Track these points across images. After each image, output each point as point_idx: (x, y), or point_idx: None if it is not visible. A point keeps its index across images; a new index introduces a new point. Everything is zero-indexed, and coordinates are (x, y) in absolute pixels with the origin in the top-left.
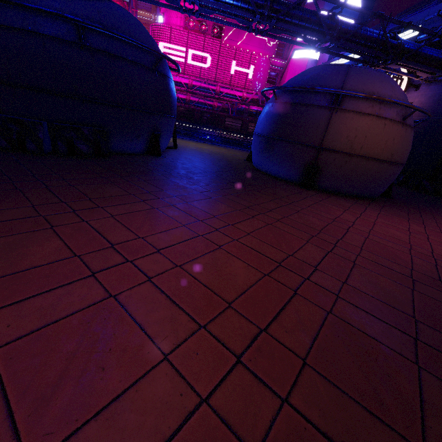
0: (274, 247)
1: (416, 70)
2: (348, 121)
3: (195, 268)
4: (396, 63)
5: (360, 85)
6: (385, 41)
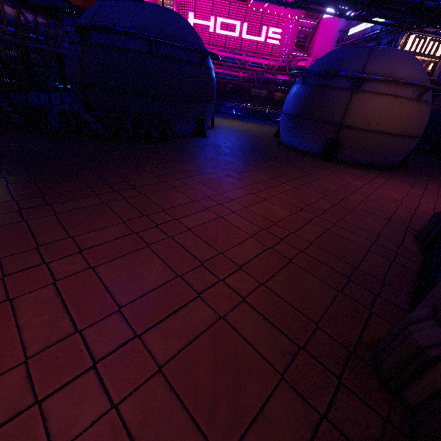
0: (298, 201)
1: None
2: (366, 101)
3: (254, 208)
4: (433, 26)
5: (380, 67)
6: (420, 4)
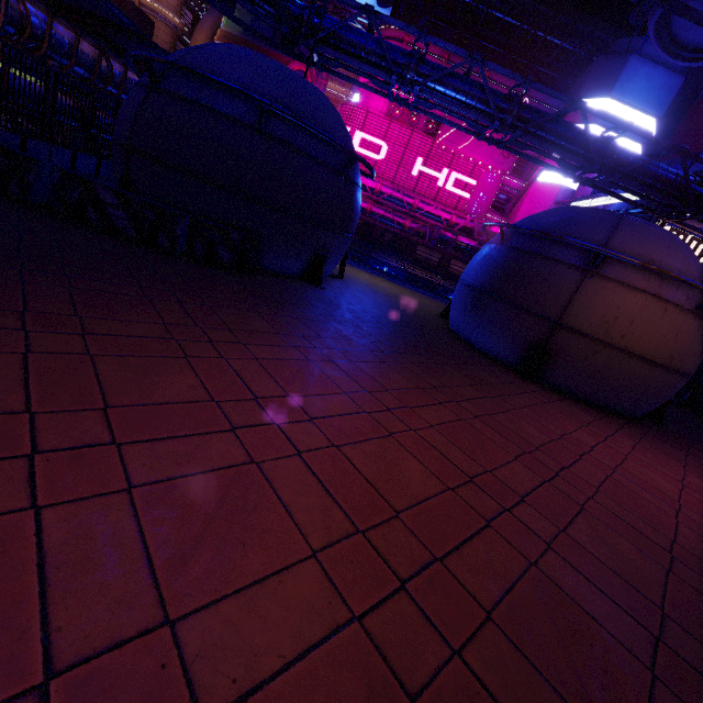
0: (466, 454)
1: None
2: (607, 294)
3: (356, 454)
4: (700, 220)
5: (634, 247)
6: (684, 186)
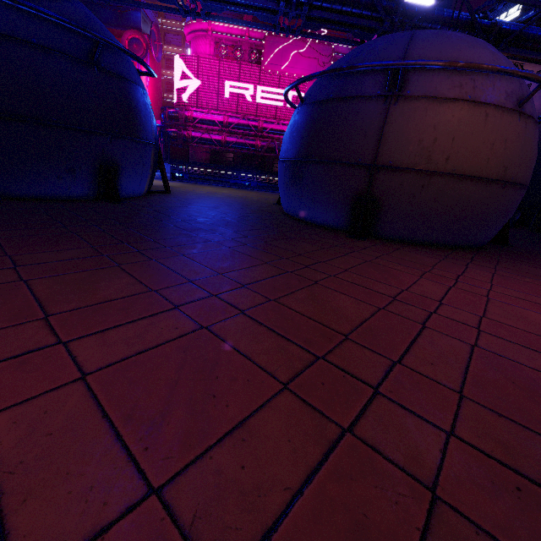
0: (119, 442)
1: (523, 61)
2: (418, 115)
3: None
4: None
5: (435, 55)
6: (471, 21)
